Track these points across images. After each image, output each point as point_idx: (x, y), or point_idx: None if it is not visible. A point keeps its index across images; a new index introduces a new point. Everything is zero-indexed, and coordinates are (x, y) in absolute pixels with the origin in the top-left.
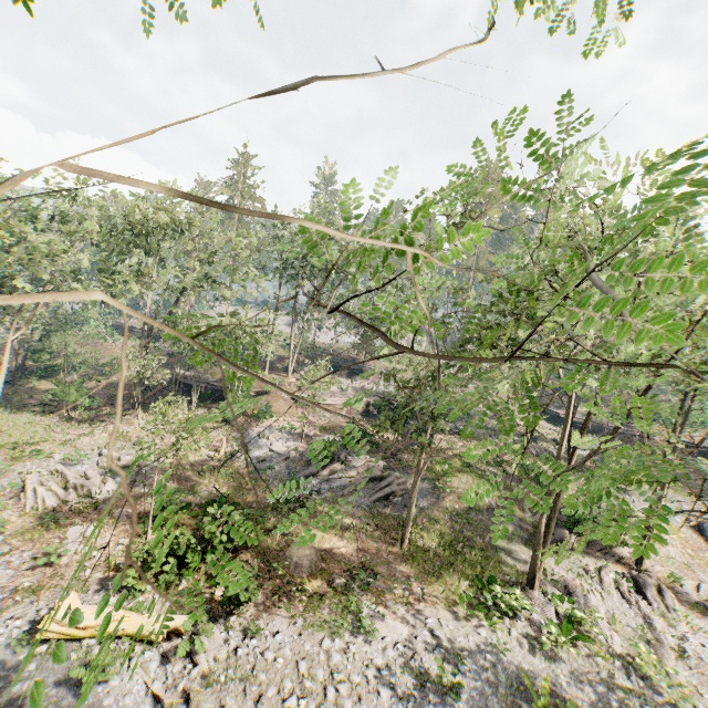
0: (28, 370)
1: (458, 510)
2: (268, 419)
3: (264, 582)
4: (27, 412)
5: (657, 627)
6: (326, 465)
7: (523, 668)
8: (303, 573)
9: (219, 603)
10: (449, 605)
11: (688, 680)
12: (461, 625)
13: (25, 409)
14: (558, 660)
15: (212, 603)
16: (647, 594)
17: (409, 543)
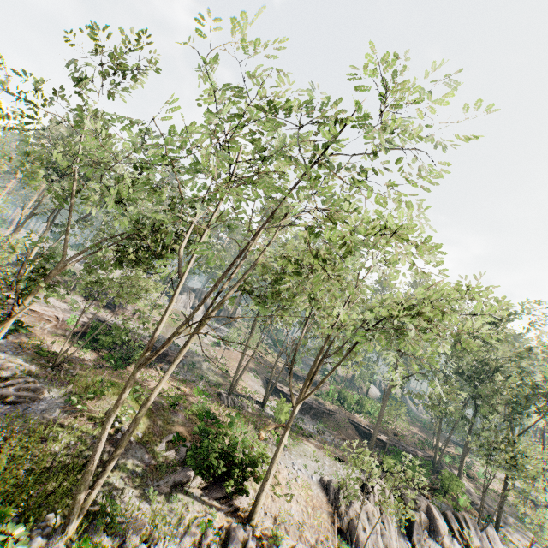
0: None
1: (74, 429)
2: None
3: None
4: None
5: None
6: None
7: None
8: None
9: None
10: None
11: None
12: None
13: None
14: None
15: None
16: None
17: None
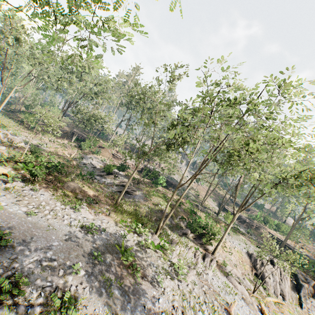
0: (22, 111)
1: (149, 206)
2: (97, 155)
3: (52, 184)
4: (12, 120)
5: (198, 266)
6: (108, 175)
7: (127, 245)
8: (69, 189)
9: (29, 179)
10: (117, 222)
11: (194, 280)
12: (116, 227)
13: (11, 118)
14: (144, 250)
15: (28, 179)
16: (206, 259)
17: (120, 205)
